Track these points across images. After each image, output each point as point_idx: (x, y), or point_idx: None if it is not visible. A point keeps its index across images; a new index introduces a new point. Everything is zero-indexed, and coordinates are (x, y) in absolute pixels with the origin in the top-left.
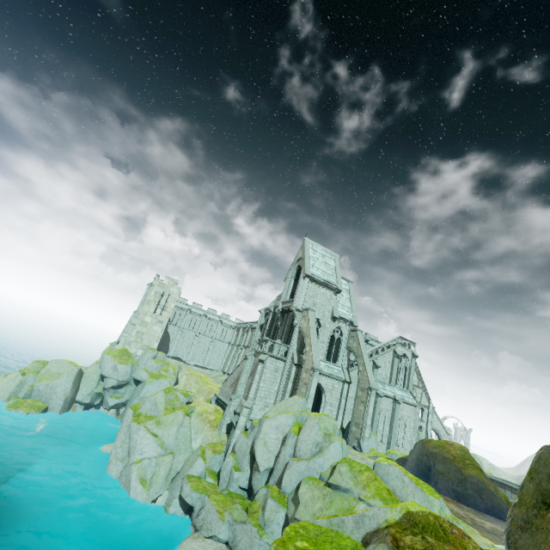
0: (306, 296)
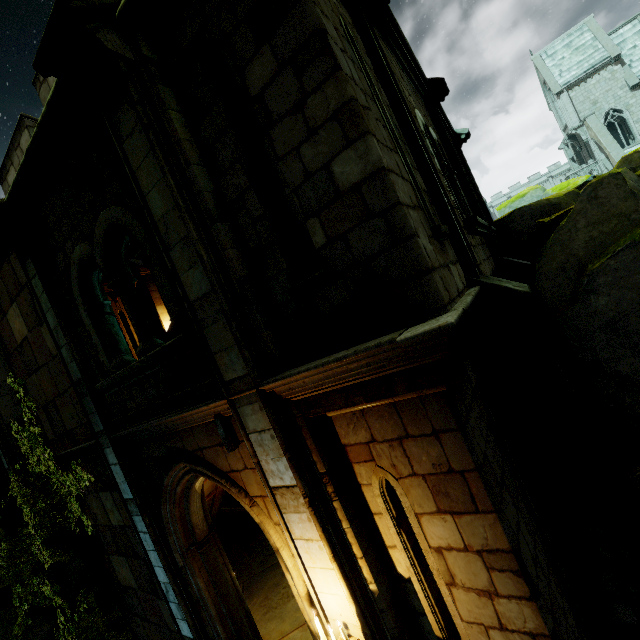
0: (577, 108)
